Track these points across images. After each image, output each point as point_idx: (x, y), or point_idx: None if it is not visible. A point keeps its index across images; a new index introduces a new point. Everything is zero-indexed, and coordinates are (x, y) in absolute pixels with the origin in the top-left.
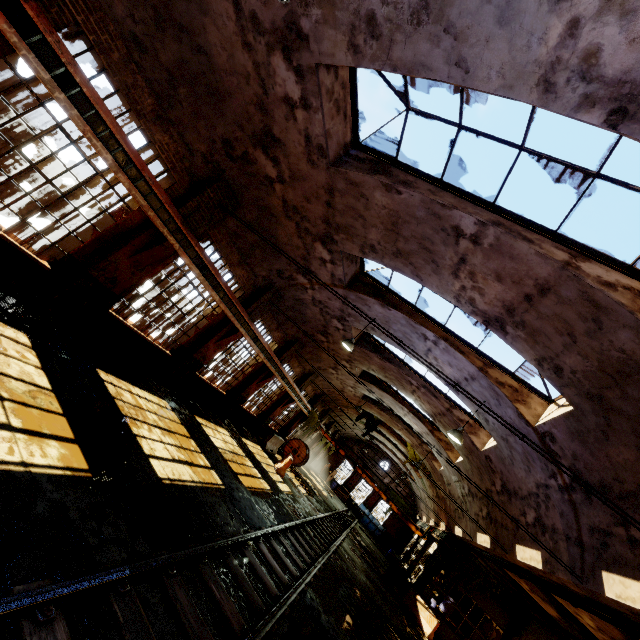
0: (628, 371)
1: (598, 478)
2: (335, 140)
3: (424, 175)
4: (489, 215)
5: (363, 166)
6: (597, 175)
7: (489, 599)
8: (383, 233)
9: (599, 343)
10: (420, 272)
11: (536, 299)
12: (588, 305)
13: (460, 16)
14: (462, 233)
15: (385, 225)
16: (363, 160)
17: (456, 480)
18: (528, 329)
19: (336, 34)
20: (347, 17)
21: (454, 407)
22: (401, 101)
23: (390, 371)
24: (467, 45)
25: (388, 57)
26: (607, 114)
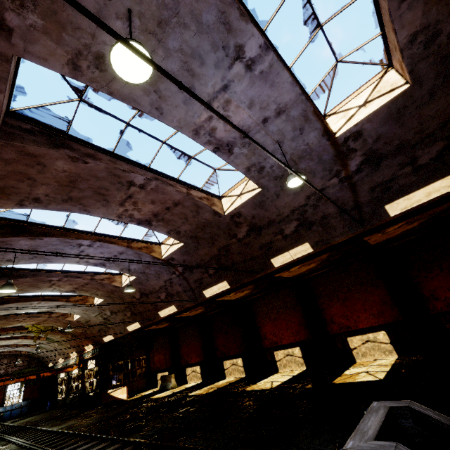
0: (207, 225)
1: (195, 263)
2: (2, 114)
3: (99, 148)
4: (150, 174)
5: (39, 139)
6: (193, 158)
7: (134, 351)
8: (56, 188)
9: (197, 219)
10: (89, 208)
11: (172, 208)
12: (195, 207)
13: (165, 90)
14: (134, 184)
15: (61, 183)
16: (32, 132)
17: (97, 314)
18: (165, 221)
19: (56, 47)
20: (75, 43)
21: (94, 275)
22: (76, 93)
23: (23, 284)
24: (165, 103)
25: (107, 85)
26: (214, 148)
